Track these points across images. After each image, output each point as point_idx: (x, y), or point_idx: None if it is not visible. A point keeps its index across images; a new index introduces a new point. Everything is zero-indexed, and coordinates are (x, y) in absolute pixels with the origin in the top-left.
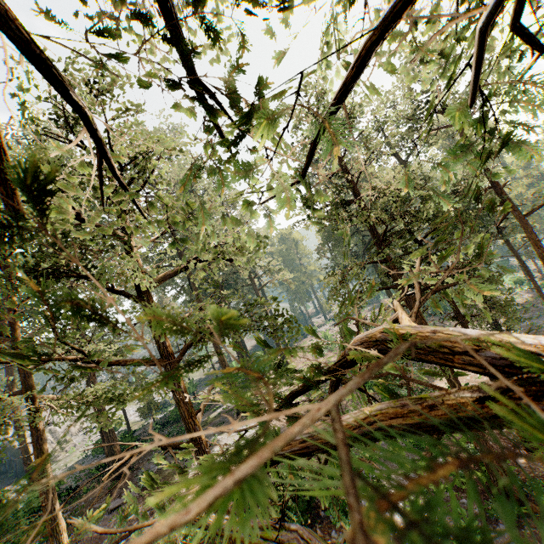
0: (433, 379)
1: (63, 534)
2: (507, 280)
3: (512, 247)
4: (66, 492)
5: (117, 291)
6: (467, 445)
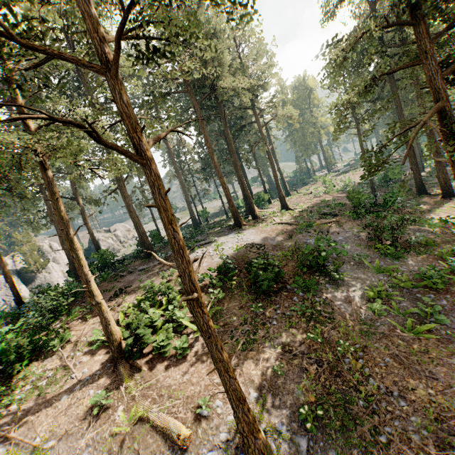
0: (430, 214)
1: (79, 251)
2: None
3: None
4: (118, 261)
5: None
6: (451, 258)
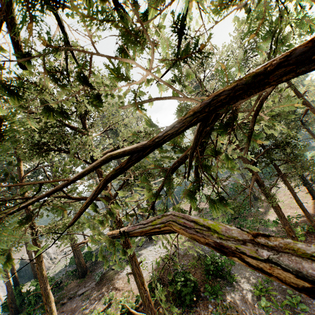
0: (267, 215)
1: (52, 303)
2: (310, 154)
3: (311, 133)
4: (55, 285)
5: None
6: None
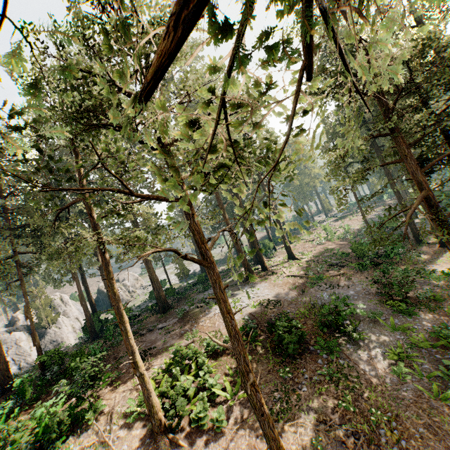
0: (432, 264)
1: (127, 324)
2: None
3: None
4: (134, 317)
5: (141, 142)
6: None
